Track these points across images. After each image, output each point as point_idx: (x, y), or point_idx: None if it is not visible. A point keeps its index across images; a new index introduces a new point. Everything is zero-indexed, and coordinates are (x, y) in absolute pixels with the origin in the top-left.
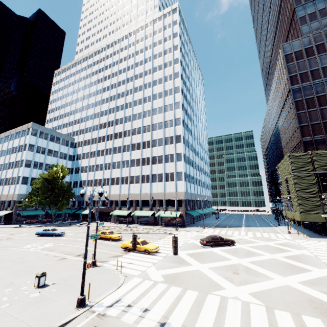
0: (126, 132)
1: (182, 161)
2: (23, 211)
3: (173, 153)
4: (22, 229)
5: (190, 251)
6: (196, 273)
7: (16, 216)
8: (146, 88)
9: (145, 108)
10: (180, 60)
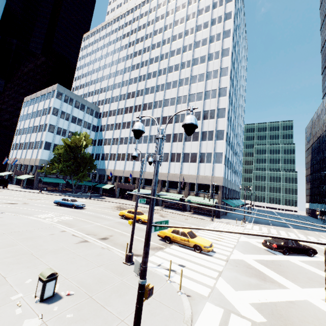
0: (157, 102)
1: (223, 140)
2: (44, 177)
3: (213, 130)
4: (42, 195)
5: (257, 256)
6: (315, 311)
7: (37, 182)
8: (185, 51)
9: (182, 75)
10: (233, 14)
